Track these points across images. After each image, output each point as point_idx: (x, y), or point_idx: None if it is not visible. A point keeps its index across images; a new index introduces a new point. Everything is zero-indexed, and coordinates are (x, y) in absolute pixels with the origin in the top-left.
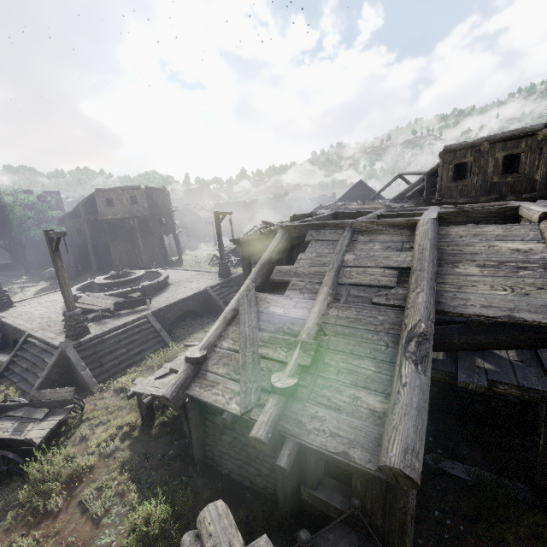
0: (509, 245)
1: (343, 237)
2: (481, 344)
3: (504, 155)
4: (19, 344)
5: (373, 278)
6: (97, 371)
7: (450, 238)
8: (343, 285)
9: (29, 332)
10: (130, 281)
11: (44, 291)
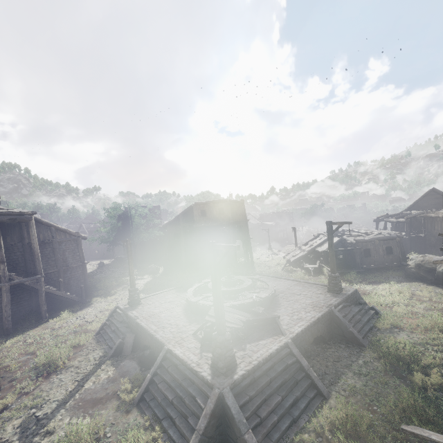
0: None
1: None
2: None
3: None
4: (158, 360)
5: None
6: (259, 433)
7: None
8: None
9: (168, 347)
10: (242, 290)
11: (149, 284)
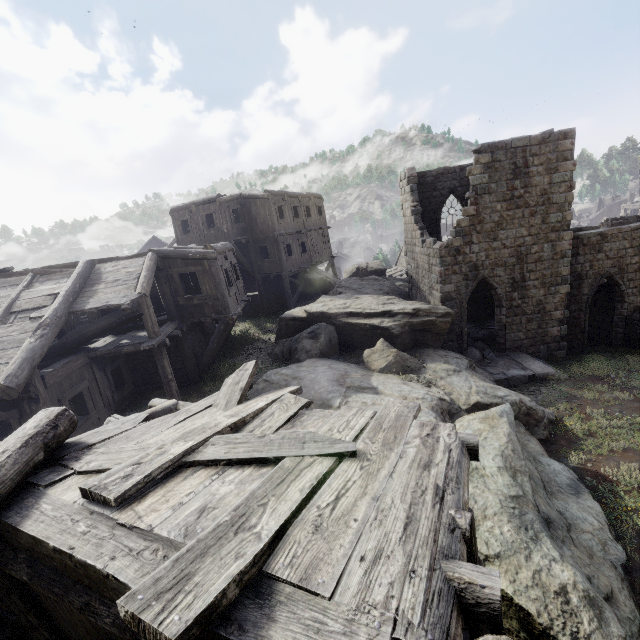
0: (127, 270)
1: (24, 281)
2: (104, 326)
3: (205, 214)
4: None
5: (36, 303)
6: None
7: (99, 270)
8: (14, 313)
9: None
10: None
11: None
